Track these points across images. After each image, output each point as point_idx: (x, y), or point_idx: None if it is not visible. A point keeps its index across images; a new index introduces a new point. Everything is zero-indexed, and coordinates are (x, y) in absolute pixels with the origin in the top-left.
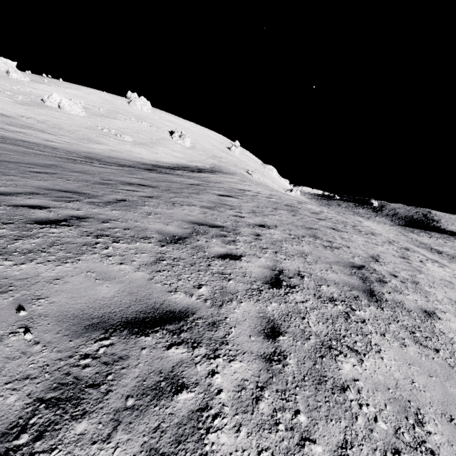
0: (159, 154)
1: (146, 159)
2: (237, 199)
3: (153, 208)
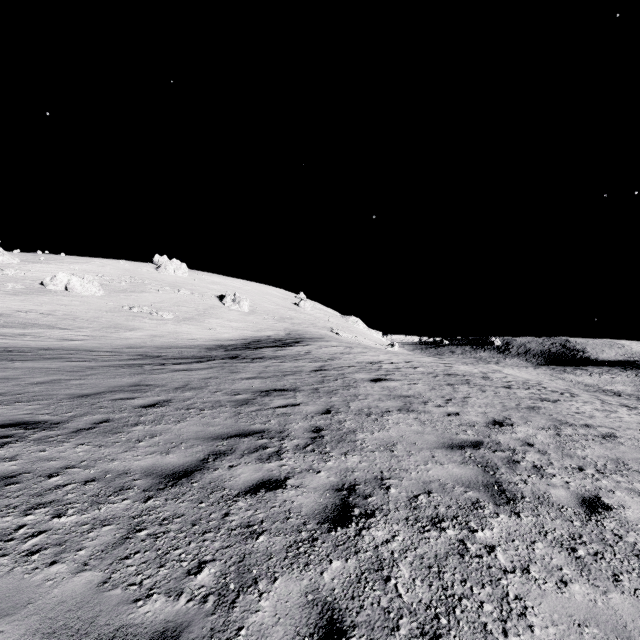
0: (215, 329)
1: (201, 339)
2: (398, 382)
3: (369, 433)
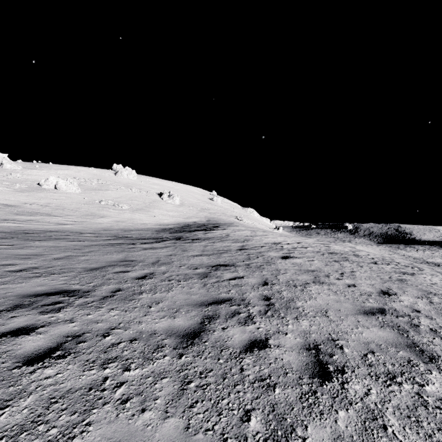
0: (158, 217)
1: (149, 224)
2: (300, 259)
3: (304, 301)
